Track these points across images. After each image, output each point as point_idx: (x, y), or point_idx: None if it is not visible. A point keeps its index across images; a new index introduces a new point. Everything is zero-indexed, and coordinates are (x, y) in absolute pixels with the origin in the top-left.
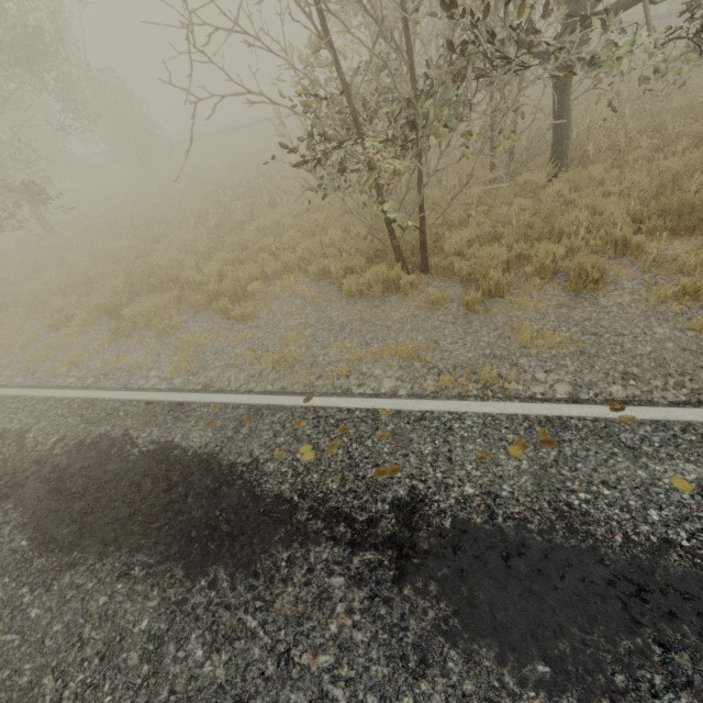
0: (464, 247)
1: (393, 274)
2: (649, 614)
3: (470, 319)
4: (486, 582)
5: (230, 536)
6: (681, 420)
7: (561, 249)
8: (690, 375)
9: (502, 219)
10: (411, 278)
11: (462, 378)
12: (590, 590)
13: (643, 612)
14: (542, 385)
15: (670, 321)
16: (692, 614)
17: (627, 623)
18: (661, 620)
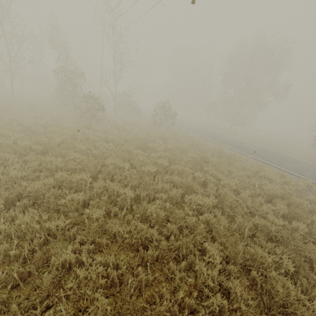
0: None
1: None
2: None
3: None
4: None
5: (292, 158)
6: None
7: None
8: None
9: None
10: None
11: None
12: None
13: None
14: None
15: None
16: None
17: None
18: None
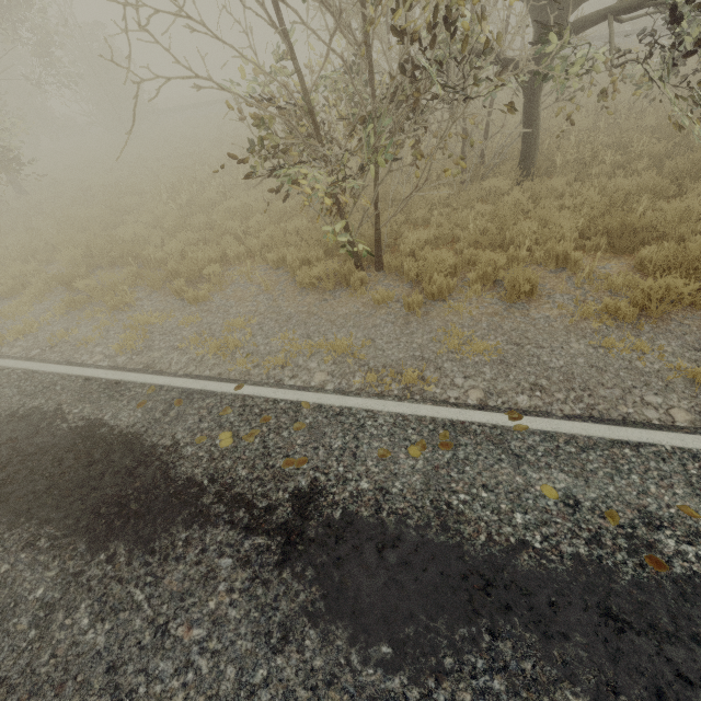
0: (419, 248)
1: (345, 269)
2: (489, 606)
3: (410, 320)
4: (357, 570)
5: (136, 514)
6: (568, 432)
7: (502, 259)
8: (590, 390)
9: (461, 222)
10: (361, 275)
11: (388, 377)
12: (445, 582)
13: (484, 604)
14: (458, 389)
15: (587, 337)
16: (525, 608)
17: (469, 613)
18: (498, 612)
